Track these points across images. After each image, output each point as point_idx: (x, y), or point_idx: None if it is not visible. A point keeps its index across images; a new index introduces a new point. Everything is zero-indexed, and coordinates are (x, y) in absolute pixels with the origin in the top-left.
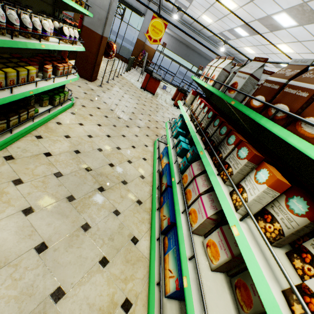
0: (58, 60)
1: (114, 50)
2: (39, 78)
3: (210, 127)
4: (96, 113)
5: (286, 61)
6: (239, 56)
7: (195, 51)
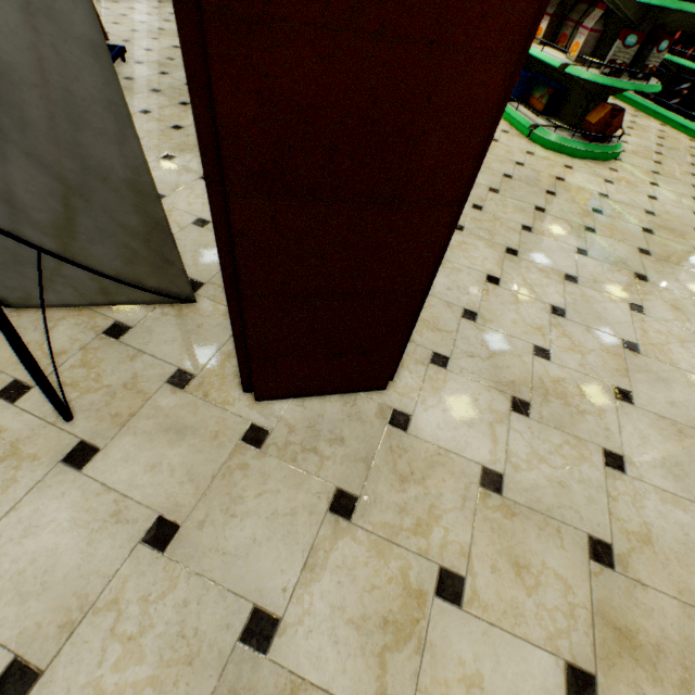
0: None
1: None
2: None
3: None
4: None
5: None
6: None
7: None
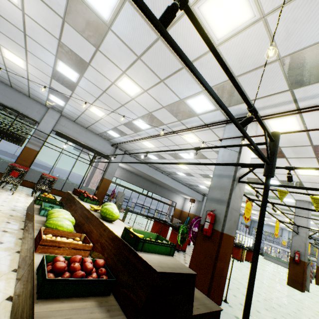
0: None
1: None
2: None
3: None
4: None
5: None
6: (188, 182)
7: (143, 178)
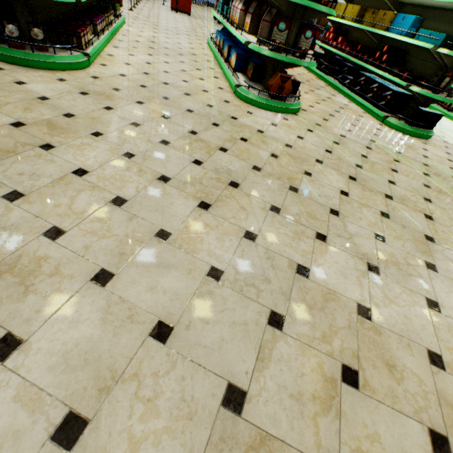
0: None
1: None
2: None
3: None
4: (146, 27)
5: None
6: None
7: None
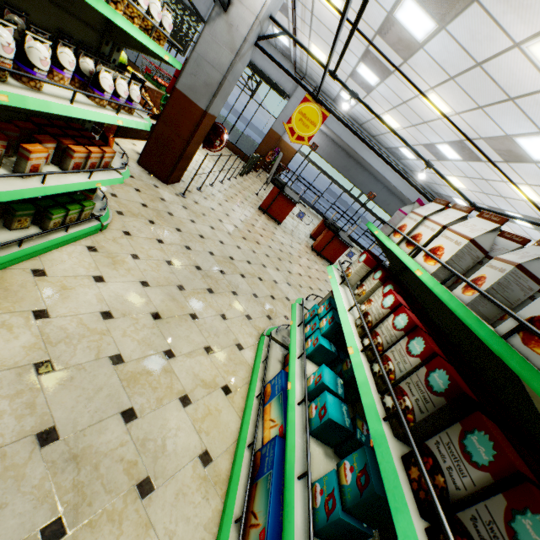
0: (84, 136)
1: (223, 139)
2: (3, 168)
3: (445, 443)
4: (150, 251)
5: (523, 212)
6: (434, 187)
7: (360, 165)
